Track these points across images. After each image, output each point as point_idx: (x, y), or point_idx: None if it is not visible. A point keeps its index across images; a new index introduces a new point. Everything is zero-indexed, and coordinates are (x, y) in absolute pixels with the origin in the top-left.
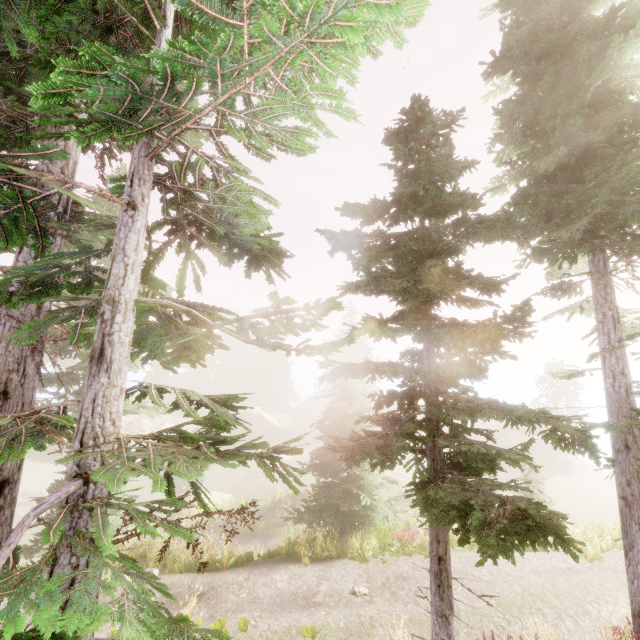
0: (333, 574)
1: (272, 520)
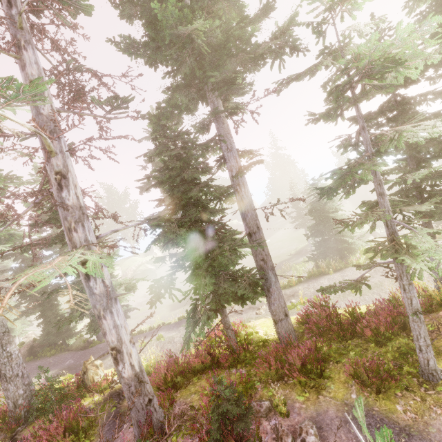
0: (347, 273)
1: (282, 270)
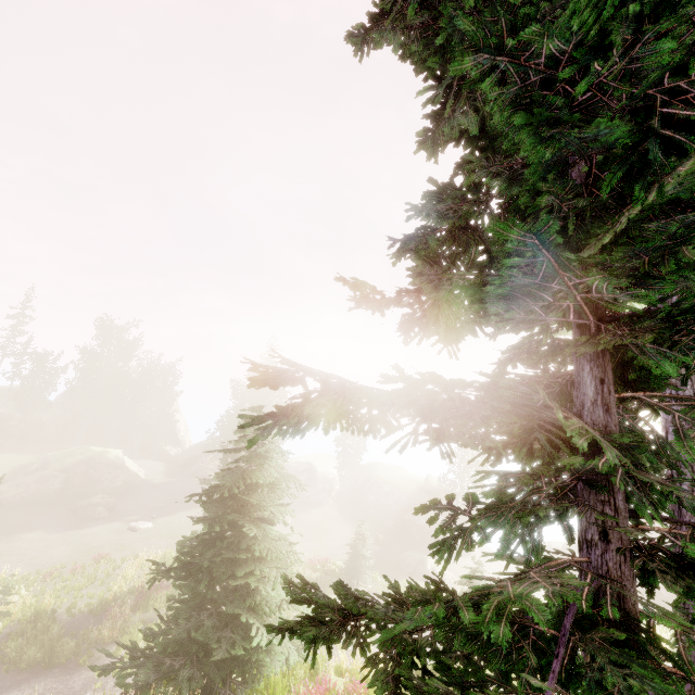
0: None
1: (91, 636)
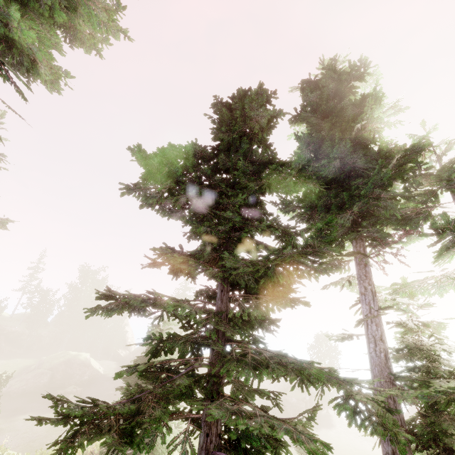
0: None
1: None
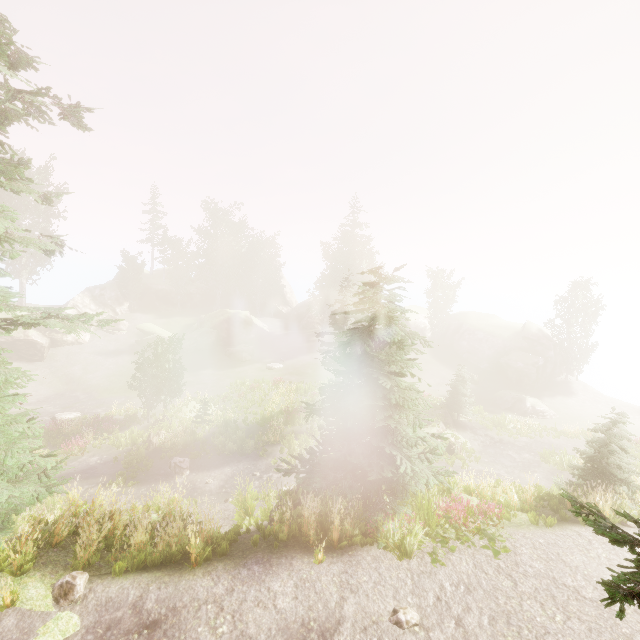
0: (361, 580)
1: (263, 439)
